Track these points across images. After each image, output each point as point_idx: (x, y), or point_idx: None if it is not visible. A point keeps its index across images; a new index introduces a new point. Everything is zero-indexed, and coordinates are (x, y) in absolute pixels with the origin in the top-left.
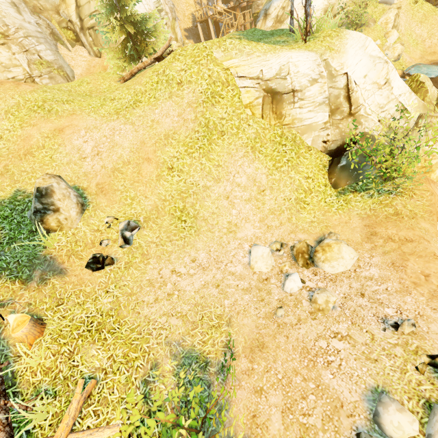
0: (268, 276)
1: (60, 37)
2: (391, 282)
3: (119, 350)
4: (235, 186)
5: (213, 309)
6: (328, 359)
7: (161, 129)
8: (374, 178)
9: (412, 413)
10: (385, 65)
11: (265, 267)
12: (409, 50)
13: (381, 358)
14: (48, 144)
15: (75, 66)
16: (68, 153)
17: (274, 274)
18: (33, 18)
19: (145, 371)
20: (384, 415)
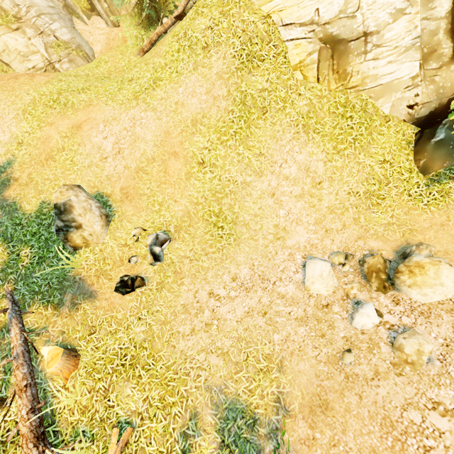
0: (329, 302)
1: (74, 9)
2: None
3: (155, 391)
4: (282, 179)
5: (260, 346)
6: (425, 443)
7: (187, 112)
8: None
9: None
10: None
11: (325, 289)
12: None
13: None
14: (68, 144)
15: (94, 42)
16: (89, 154)
17: (338, 299)
18: None
19: (183, 421)
20: None
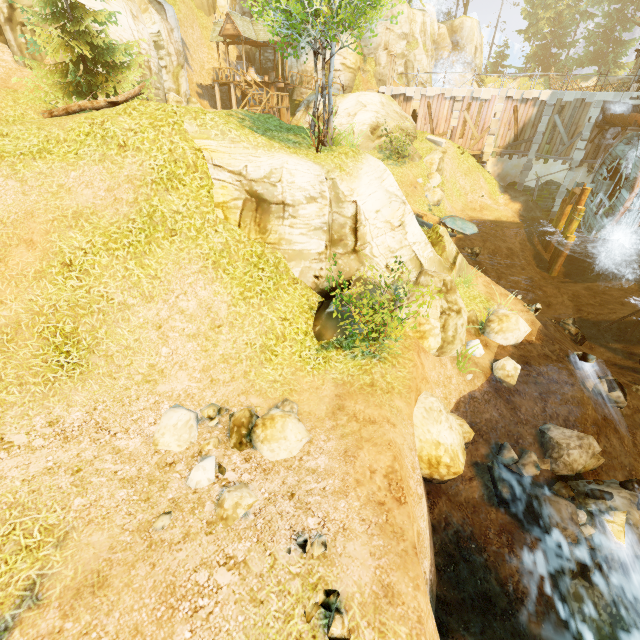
0: (176, 459)
1: None
2: (334, 479)
3: None
4: (175, 312)
5: (45, 515)
6: (198, 604)
7: (72, 201)
8: (366, 334)
9: None
10: (402, 205)
11: (177, 443)
12: (452, 199)
13: (270, 599)
14: None
15: None
16: None
17: (187, 457)
18: None
19: None
20: None
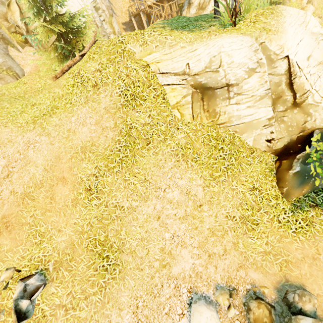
0: None
1: (10, 41)
2: None
3: None
4: (166, 203)
5: None
6: None
7: (78, 140)
8: None
9: None
10: None
11: None
12: None
13: None
14: None
15: (25, 64)
16: None
17: None
18: None
19: None
20: None
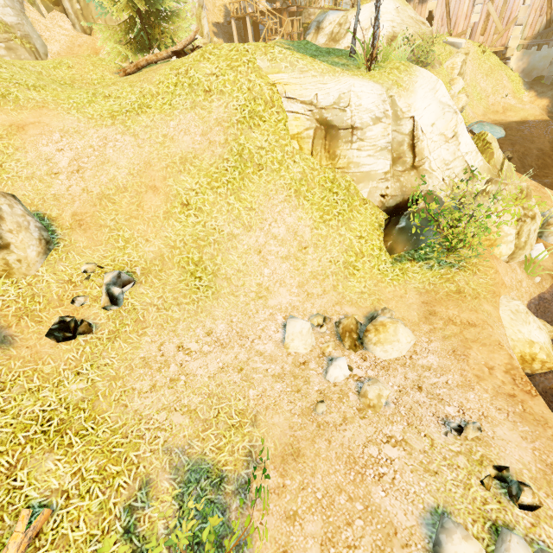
0: (307, 359)
1: None
2: (452, 374)
3: (91, 461)
4: (270, 238)
5: (234, 402)
6: (380, 471)
7: (177, 148)
8: (435, 246)
9: (477, 539)
10: (454, 115)
11: (304, 347)
12: (472, 104)
13: (442, 470)
14: None
15: (50, 39)
16: (31, 163)
17: (314, 357)
18: None
19: (130, 492)
20: (447, 545)
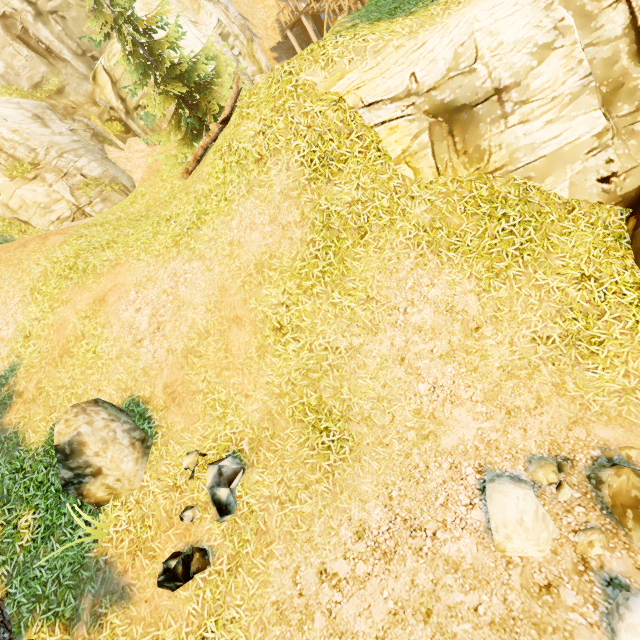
0: (551, 578)
1: (106, 136)
2: None
3: None
4: (411, 333)
5: None
6: None
7: (248, 254)
8: None
9: None
10: None
11: (536, 548)
12: None
13: None
14: (89, 328)
15: (133, 169)
16: (117, 338)
17: (567, 572)
18: (64, 125)
19: None
20: None
